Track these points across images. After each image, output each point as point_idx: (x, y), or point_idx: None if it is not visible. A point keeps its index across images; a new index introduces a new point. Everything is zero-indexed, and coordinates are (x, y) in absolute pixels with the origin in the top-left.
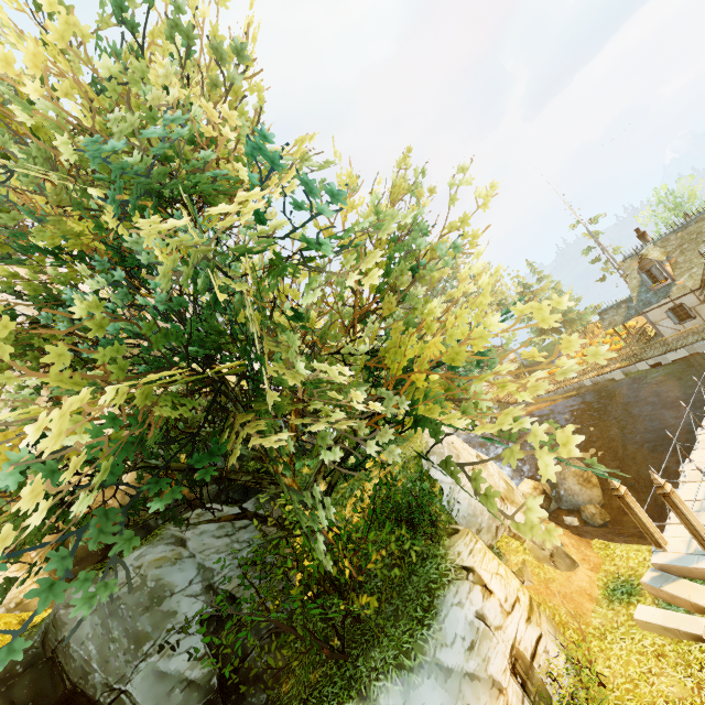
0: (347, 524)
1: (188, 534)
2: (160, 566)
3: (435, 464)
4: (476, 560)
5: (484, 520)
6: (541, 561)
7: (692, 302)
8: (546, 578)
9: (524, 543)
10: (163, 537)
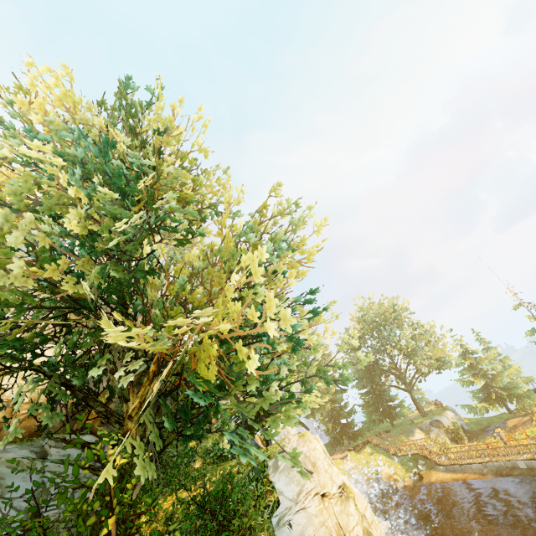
0: (180, 503)
1: (54, 451)
2: (11, 467)
3: (281, 470)
4: None
5: None
6: None
7: None
8: None
9: None
10: (34, 443)
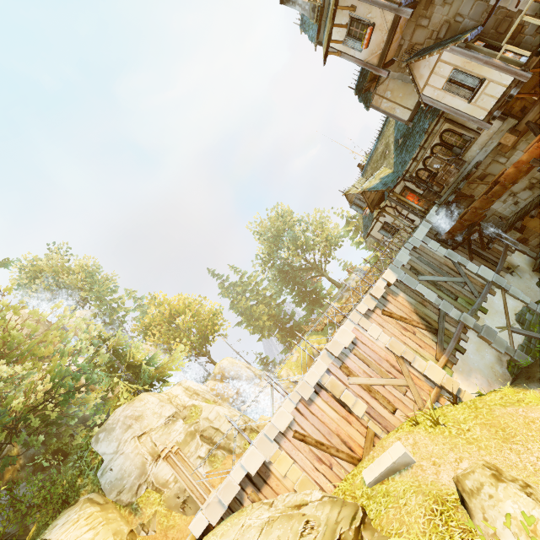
0: None
1: None
2: None
3: (102, 439)
4: (59, 531)
5: (129, 481)
6: (171, 509)
7: (390, 219)
8: (168, 526)
9: (163, 495)
10: None
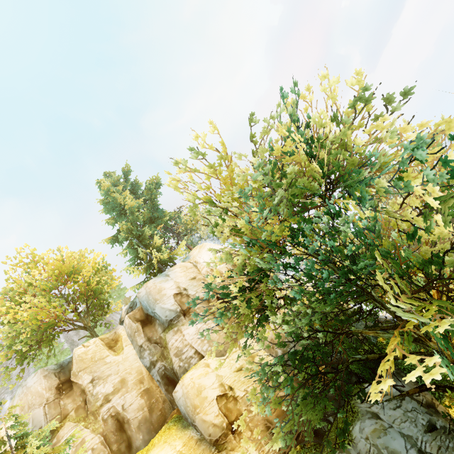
0: None
1: (375, 409)
2: (379, 436)
3: None
4: None
5: None
6: None
7: None
8: None
9: None
10: (362, 413)
